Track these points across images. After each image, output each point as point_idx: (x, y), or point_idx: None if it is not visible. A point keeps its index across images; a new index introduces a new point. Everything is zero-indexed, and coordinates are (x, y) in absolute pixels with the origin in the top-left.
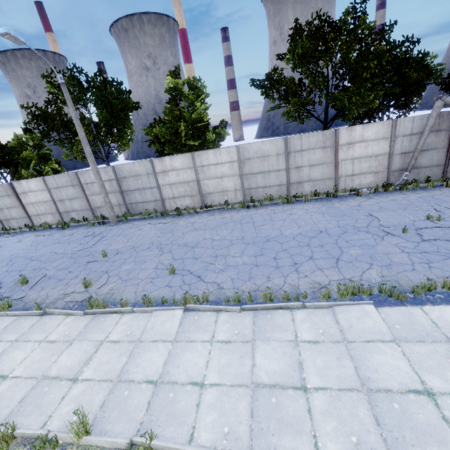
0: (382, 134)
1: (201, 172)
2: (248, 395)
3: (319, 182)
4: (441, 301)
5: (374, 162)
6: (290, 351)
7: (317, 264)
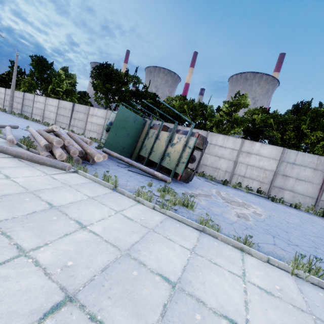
0: (103, 115)
1: (46, 107)
2: None
3: (79, 129)
4: None
5: (98, 127)
6: None
7: None
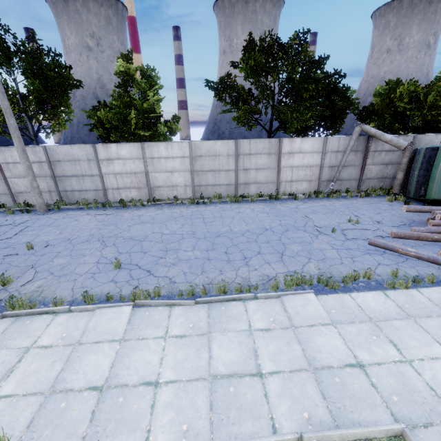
0: (316, 148)
1: (150, 164)
2: (206, 388)
3: (263, 185)
4: (363, 289)
5: (309, 171)
6: (245, 340)
7: (265, 258)
